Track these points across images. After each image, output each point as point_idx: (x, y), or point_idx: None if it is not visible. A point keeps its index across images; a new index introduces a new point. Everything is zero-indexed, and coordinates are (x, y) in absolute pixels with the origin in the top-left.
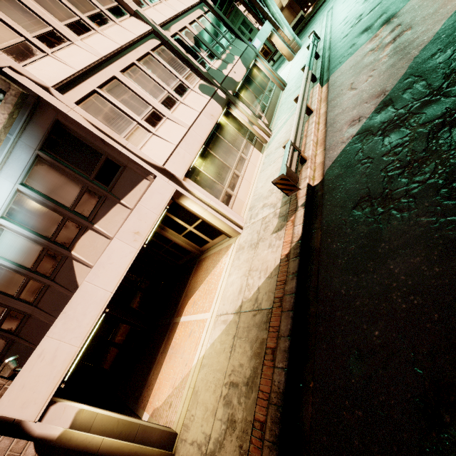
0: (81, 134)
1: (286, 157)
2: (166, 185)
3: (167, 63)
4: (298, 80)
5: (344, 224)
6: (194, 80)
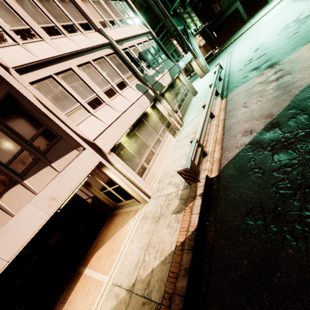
0: (28, 107)
1: (191, 151)
2: (92, 157)
3: (116, 65)
4: (205, 91)
5: (237, 229)
6: (133, 80)
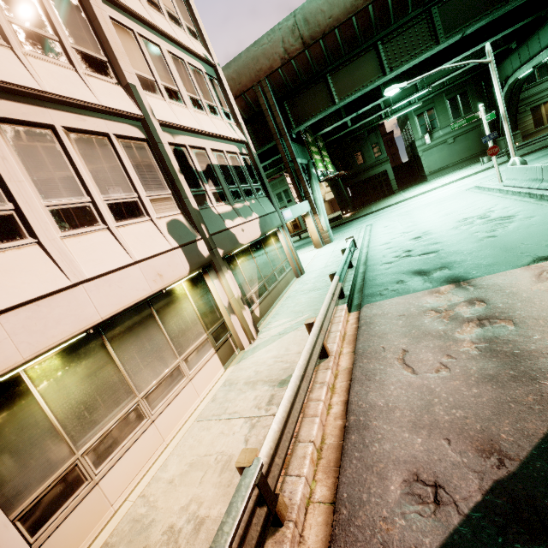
0: None
1: None
2: None
3: (135, 164)
4: (319, 277)
5: None
6: (167, 209)
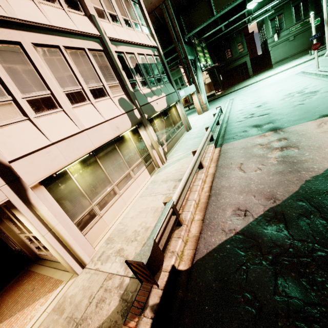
0: None
1: (159, 224)
2: None
3: (99, 66)
4: (200, 131)
5: None
6: (117, 92)
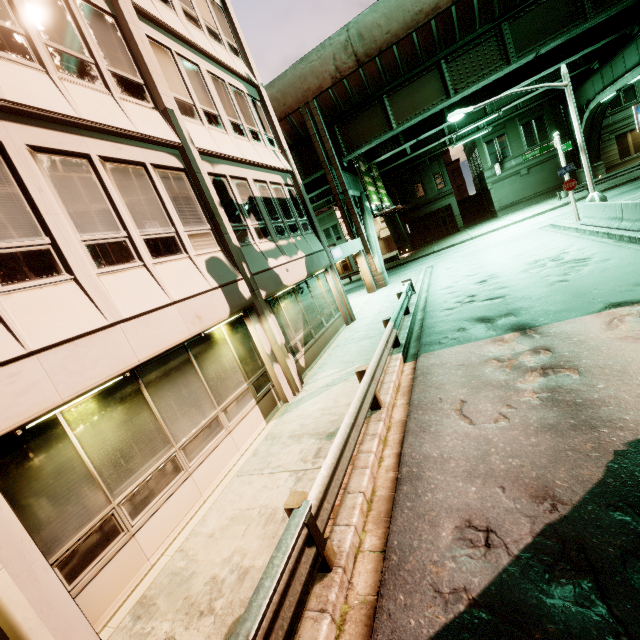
0: None
1: (269, 584)
2: None
3: (172, 196)
4: (372, 324)
5: None
6: (206, 246)
